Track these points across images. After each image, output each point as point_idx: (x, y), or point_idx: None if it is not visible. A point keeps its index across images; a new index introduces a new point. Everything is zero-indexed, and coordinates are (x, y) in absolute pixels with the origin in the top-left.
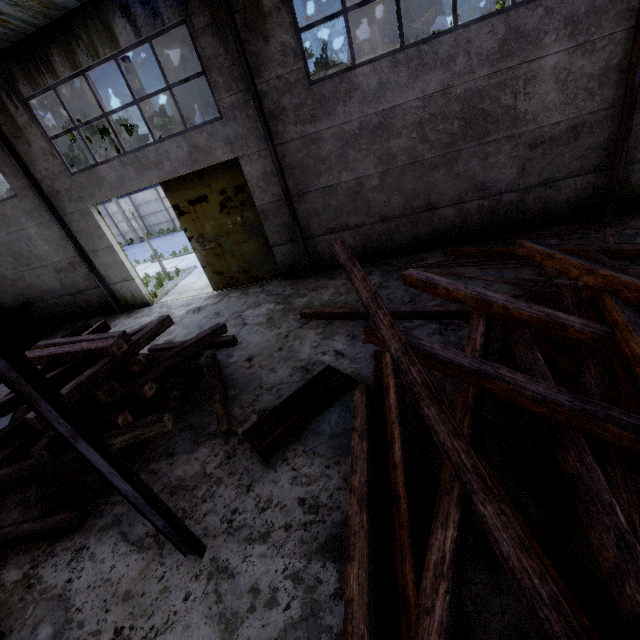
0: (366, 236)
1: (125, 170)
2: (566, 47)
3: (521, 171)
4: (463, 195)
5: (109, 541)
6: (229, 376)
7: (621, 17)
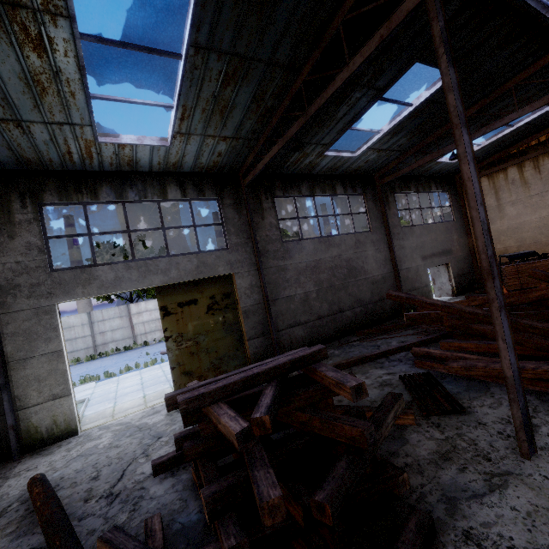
0: (311, 329)
1: (128, 272)
2: (373, 249)
3: (372, 294)
4: (353, 304)
5: (474, 508)
6: None
7: (384, 243)
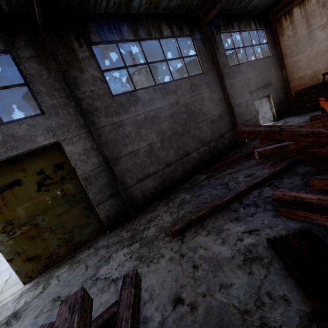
0: (161, 177)
1: None
2: (208, 90)
3: (212, 132)
4: (197, 145)
5: None
6: None
7: (217, 84)
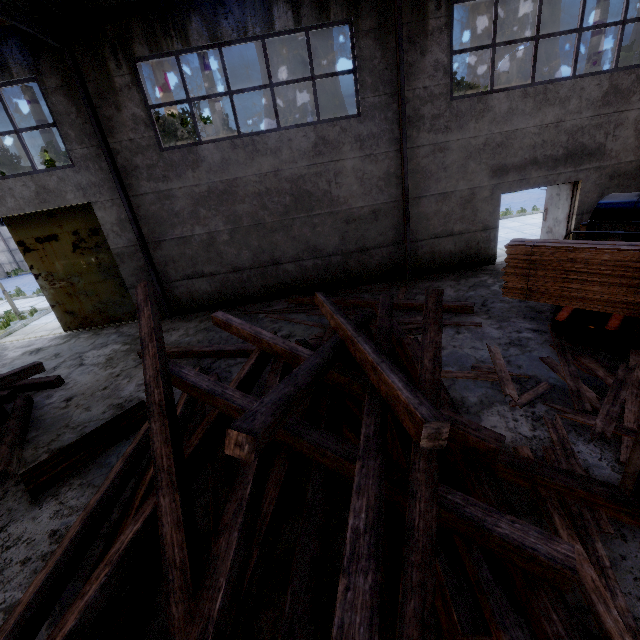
0: (221, 283)
1: None
2: (359, 155)
3: (342, 239)
4: (301, 254)
5: None
6: (38, 417)
7: (391, 142)
